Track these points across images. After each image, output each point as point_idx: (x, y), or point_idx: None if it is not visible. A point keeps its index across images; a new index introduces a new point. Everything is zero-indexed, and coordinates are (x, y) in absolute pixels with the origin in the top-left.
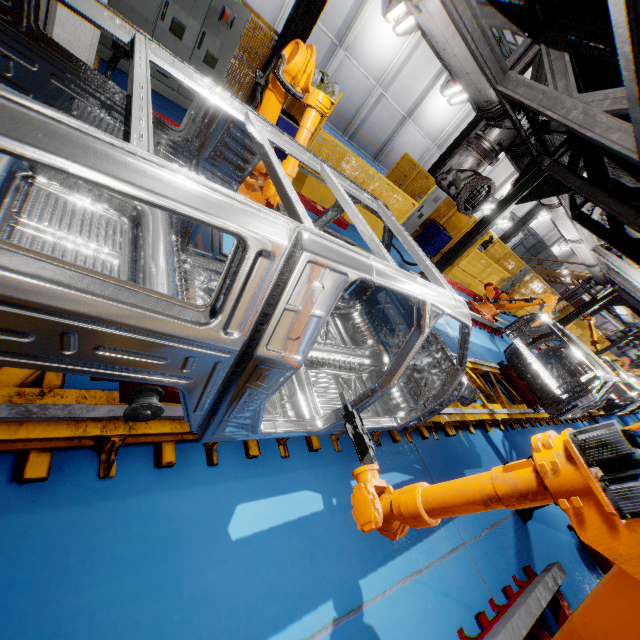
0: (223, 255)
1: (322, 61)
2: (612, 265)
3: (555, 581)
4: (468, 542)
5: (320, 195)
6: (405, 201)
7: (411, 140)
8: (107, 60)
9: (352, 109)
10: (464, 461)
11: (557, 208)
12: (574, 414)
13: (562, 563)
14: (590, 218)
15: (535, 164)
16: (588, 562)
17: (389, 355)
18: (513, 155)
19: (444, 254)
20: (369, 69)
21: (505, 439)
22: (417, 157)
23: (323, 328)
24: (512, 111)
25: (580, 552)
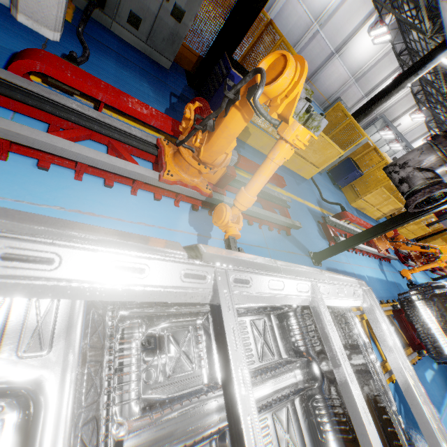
0: (167, 303)
1: None
2: None
3: None
4: None
5: (261, 142)
6: (333, 150)
7: (335, 72)
8: (82, 10)
9: (291, 43)
10: None
11: None
12: None
13: None
14: None
15: None
16: None
17: (322, 375)
18: None
19: (372, 227)
20: (311, 7)
21: (395, 392)
22: (337, 87)
23: (260, 339)
24: None
25: None
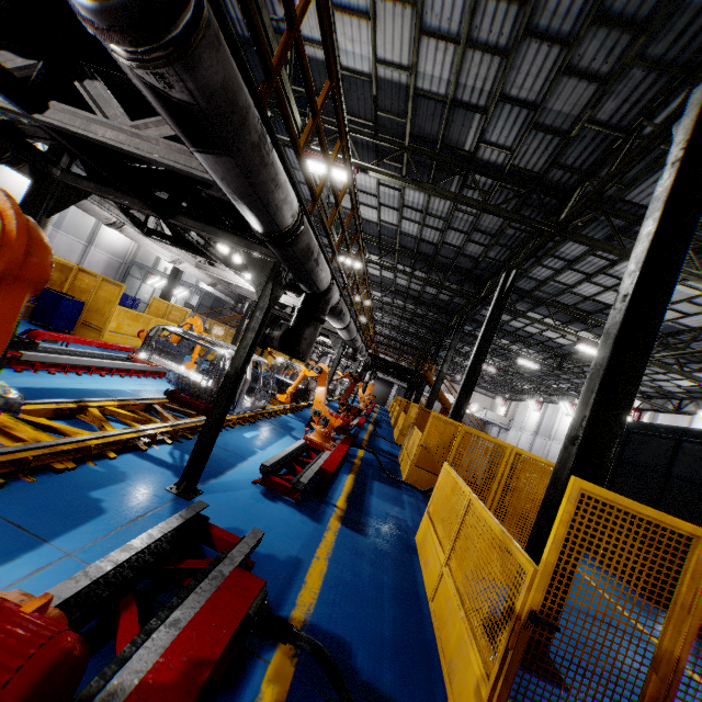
0: None
1: None
2: (214, 274)
3: (187, 514)
4: (78, 550)
5: None
6: None
7: None
8: None
9: None
10: (91, 485)
11: (124, 227)
12: (252, 403)
13: (240, 509)
14: (158, 231)
15: (43, 173)
16: (274, 496)
17: None
18: (7, 163)
19: None
20: None
21: (176, 449)
22: None
23: None
24: None
25: (265, 494)
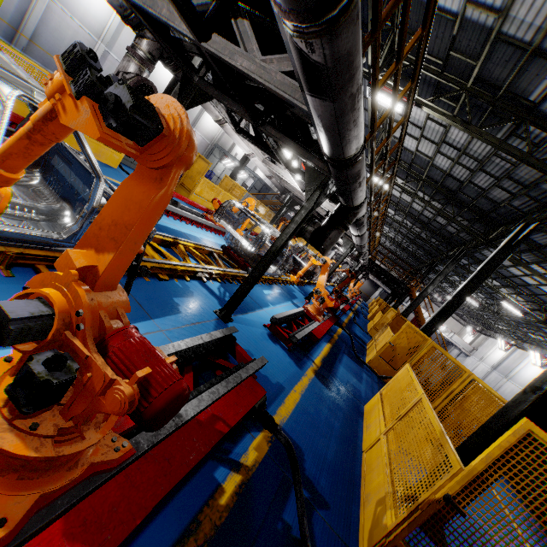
0: None
1: (23, 1)
2: (274, 170)
3: (226, 332)
4: (166, 330)
5: (18, 111)
6: None
7: None
8: None
9: None
10: (175, 293)
11: (225, 124)
12: (274, 270)
13: (253, 340)
14: (246, 131)
15: (188, 79)
16: (275, 340)
17: (70, 206)
18: (169, 69)
19: None
20: (85, 23)
21: (222, 287)
22: None
23: None
24: (144, 21)
25: (270, 336)
